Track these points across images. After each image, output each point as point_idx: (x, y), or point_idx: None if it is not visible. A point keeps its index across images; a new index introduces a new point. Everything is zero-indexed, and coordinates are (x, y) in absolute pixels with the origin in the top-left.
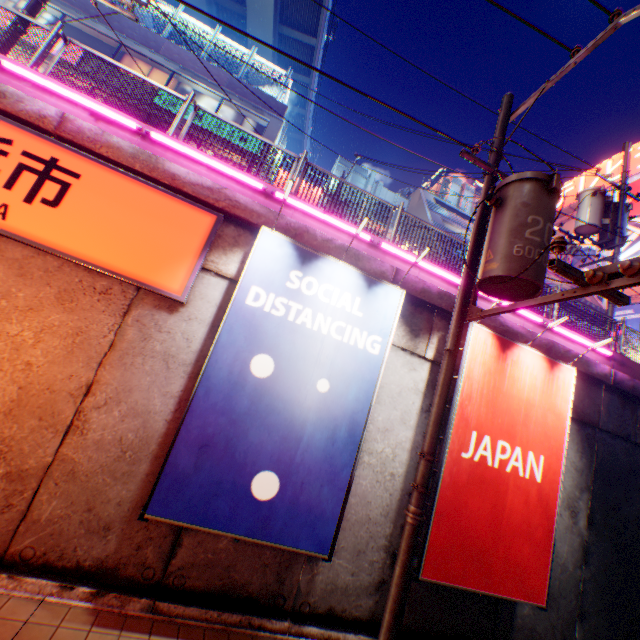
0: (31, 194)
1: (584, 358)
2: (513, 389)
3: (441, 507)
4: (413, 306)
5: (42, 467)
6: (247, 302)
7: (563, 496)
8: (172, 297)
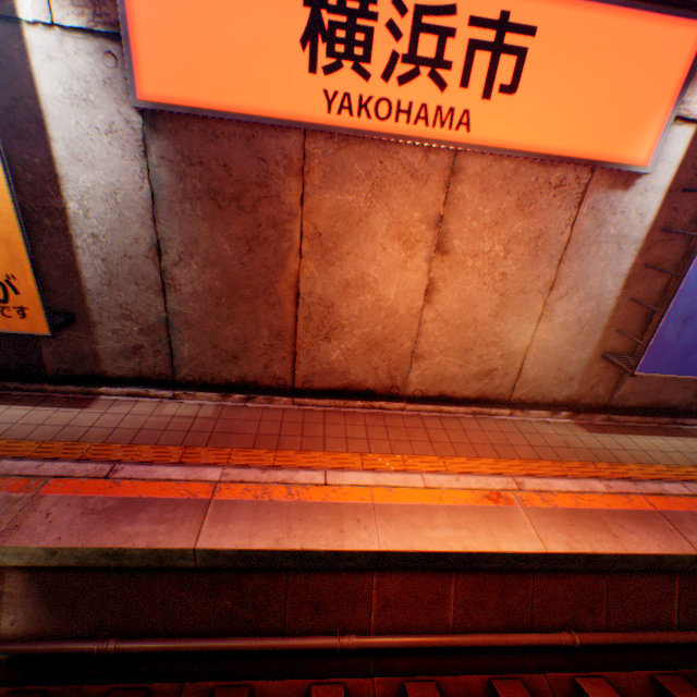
0: (484, 85)
1: None
2: None
3: None
4: None
5: (522, 348)
6: None
7: None
8: (636, 172)
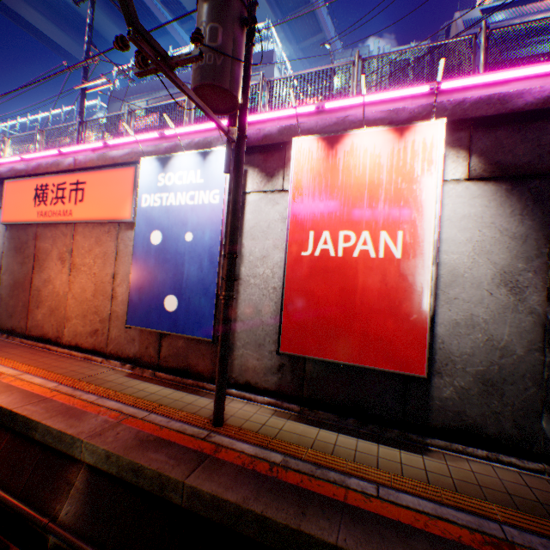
0: (76, 201)
1: (496, 97)
2: (351, 179)
3: (289, 299)
4: (265, 154)
5: (109, 316)
6: (143, 206)
7: (493, 273)
8: (128, 221)
